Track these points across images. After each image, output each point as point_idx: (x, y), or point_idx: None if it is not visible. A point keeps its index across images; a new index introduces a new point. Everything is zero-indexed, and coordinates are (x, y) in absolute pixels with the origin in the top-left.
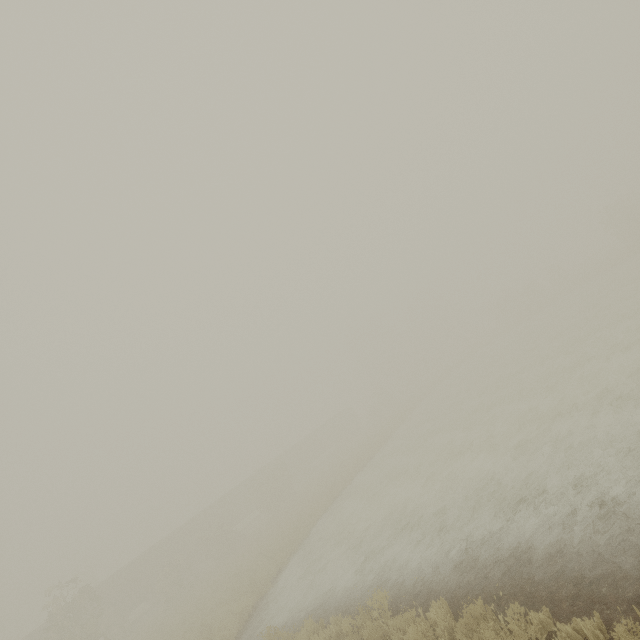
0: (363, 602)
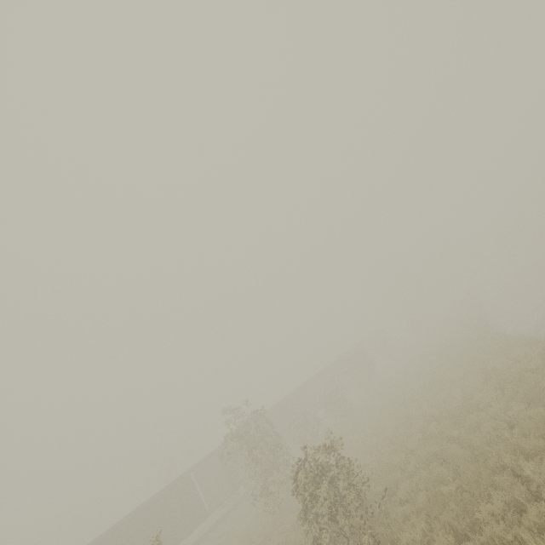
0: None
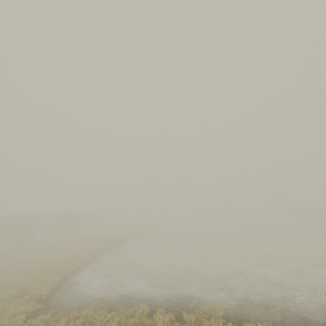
0: (175, 308)
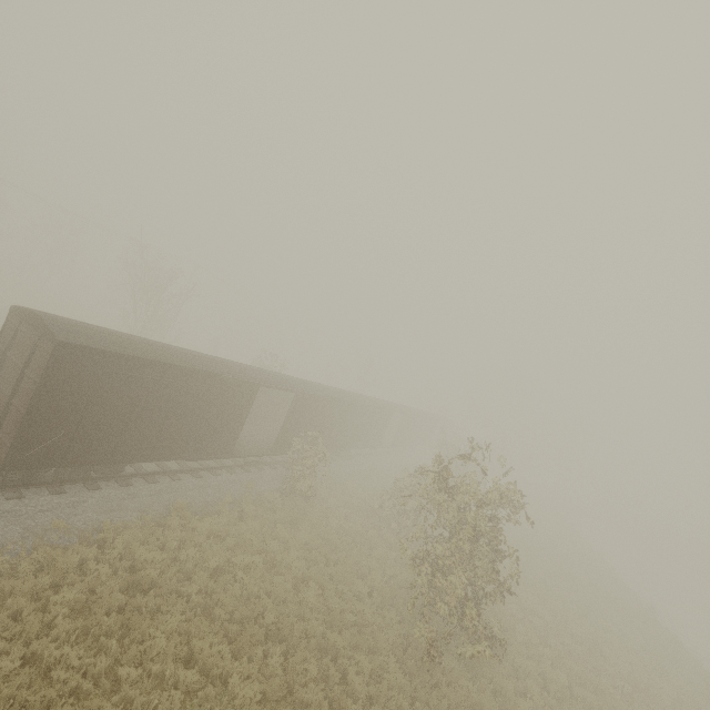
0: None
